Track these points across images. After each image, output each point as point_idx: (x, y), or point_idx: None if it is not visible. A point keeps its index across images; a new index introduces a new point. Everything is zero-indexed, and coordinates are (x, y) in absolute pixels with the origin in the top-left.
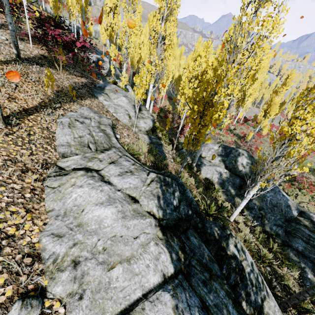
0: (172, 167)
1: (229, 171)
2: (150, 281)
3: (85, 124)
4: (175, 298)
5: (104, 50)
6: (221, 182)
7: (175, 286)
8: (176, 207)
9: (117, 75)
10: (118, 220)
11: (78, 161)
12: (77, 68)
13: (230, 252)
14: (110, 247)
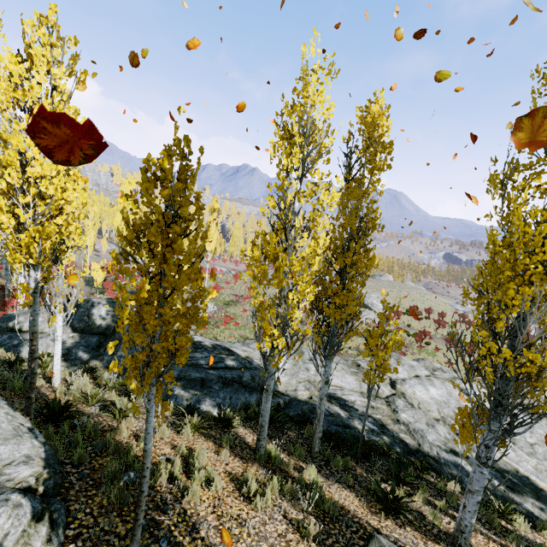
0: None
1: (80, 333)
2: None
3: None
4: None
5: None
6: (65, 353)
7: None
8: None
9: None
10: None
11: None
12: None
13: None
14: None
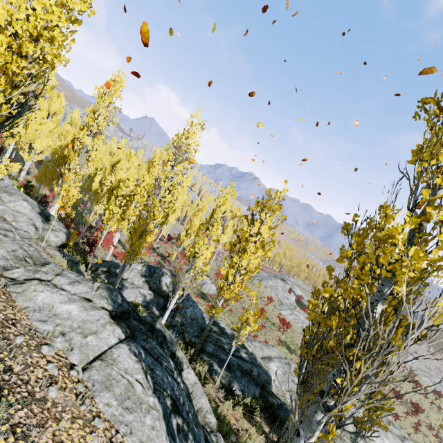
0: None
1: (153, 292)
2: (112, 341)
3: (10, 237)
4: (129, 346)
5: None
6: (146, 305)
7: (128, 341)
8: (121, 304)
9: None
10: (83, 311)
11: (25, 273)
12: None
13: (158, 328)
14: (83, 326)
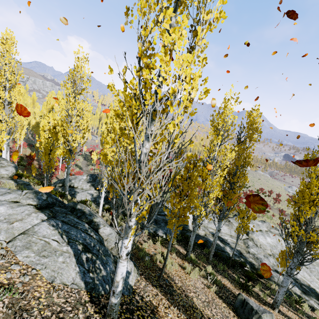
0: None
1: (98, 190)
2: (35, 222)
3: None
4: (49, 222)
5: None
6: (94, 200)
7: (48, 220)
8: (45, 199)
9: None
10: (9, 209)
11: None
12: None
13: (78, 208)
14: (9, 217)
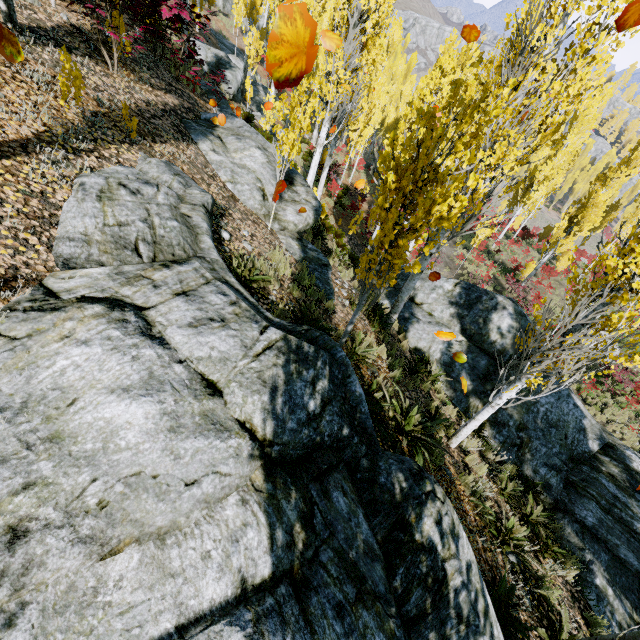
0: (341, 318)
1: (468, 339)
2: (205, 594)
3: (141, 196)
4: None
5: (240, 43)
6: (447, 362)
7: (263, 614)
8: (314, 417)
9: (260, 103)
10: (158, 435)
11: (100, 281)
12: (160, 70)
13: (422, 537)
14: (118, 502)
